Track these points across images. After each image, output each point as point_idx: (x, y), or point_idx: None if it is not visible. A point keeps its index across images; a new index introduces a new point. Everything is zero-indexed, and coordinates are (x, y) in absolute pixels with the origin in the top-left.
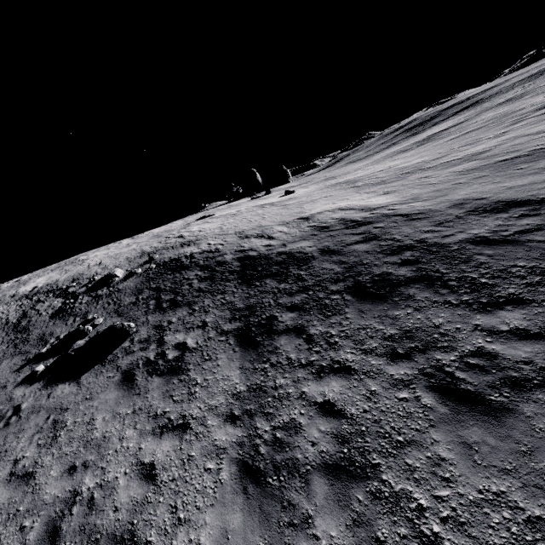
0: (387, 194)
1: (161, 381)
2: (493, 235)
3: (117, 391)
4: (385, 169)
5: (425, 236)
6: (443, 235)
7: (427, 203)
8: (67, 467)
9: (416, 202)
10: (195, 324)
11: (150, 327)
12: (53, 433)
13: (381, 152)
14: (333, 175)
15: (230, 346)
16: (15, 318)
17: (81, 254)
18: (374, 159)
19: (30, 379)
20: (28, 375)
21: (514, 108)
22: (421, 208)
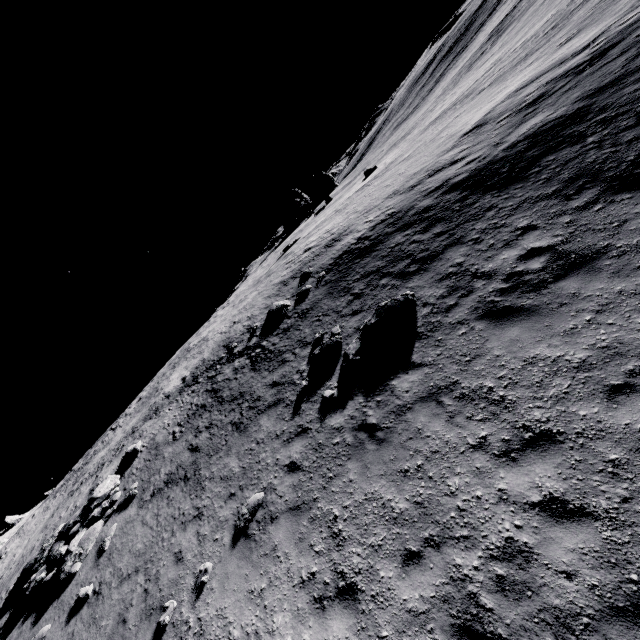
0: (573, 38)
1: (577, 278)
2: None
3: (511, 328)
4: (494, 65)
5: None
6: None
7: None
8: (605, 394)
9: None
10: (507, 238)
11: (432, 285)
12: (483, 403)
13: (435, 89)
14: (396, 140)
15: (633, 198)
16: (208, 399)
17: (178, 351)
18: (436, 96)
19: (331, 406)
20: (321, 407)
21: None
22: None
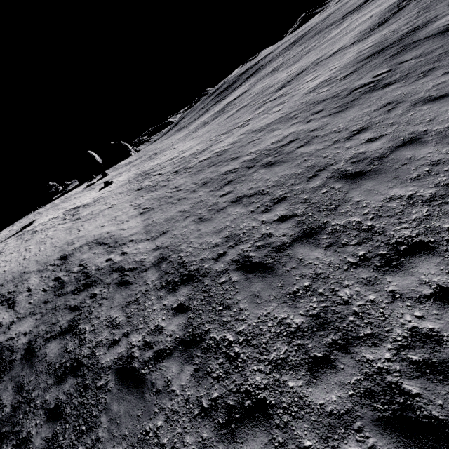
0: (142, 215)
1: None
2: (138, 357)
3: None
4: (175, 158)
5: (102, 336)
6: (112, 340)
7: (149, 245)
8: None
9: (145, 240)
10: None
11: None
12: None
13: (197, 120)
14: (158, 150)
15: None
16: None
17: None
18: (189, 130)
19: None
20: None
21: (271, 83)
22: (139, 257)
